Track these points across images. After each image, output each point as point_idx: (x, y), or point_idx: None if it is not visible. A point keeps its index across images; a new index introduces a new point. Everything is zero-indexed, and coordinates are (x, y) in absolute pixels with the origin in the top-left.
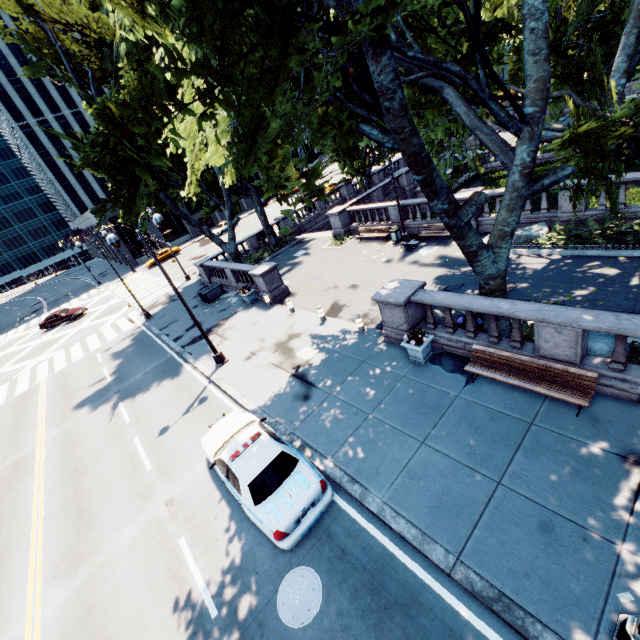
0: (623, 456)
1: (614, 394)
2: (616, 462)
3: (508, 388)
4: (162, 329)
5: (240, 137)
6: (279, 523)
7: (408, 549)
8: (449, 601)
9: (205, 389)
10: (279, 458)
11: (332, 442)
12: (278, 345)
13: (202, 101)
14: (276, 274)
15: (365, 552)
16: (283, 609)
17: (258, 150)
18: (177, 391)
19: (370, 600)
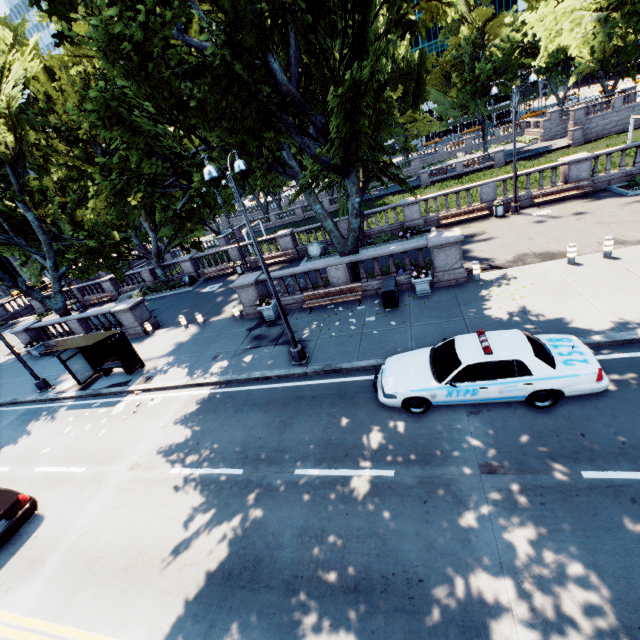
0: None
1: None
2: None
3: None
4: None
5: None
6: None
7: None
8: None
9: None
10: None
11: None
12: None
13: None
14: None
15: None
16: None
17: None
18: None
19: None
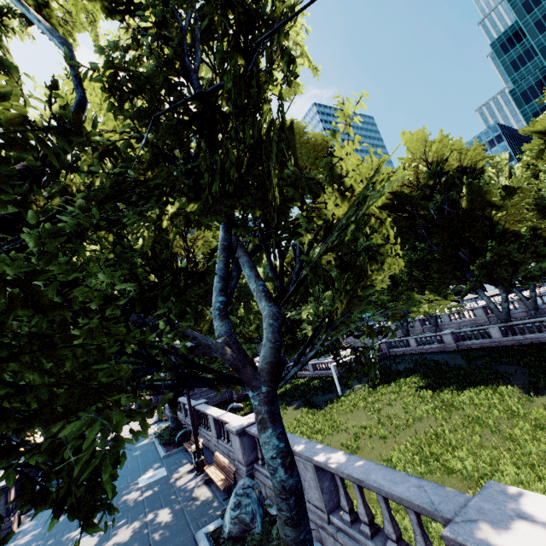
0: None
1: None
2: None
3: None
4: None
5: None
6: None
7: None
8: None
9: None
10: None
11: None
12: None
13: None
14: None
15: None
16: None
17: None
18: None
19: None
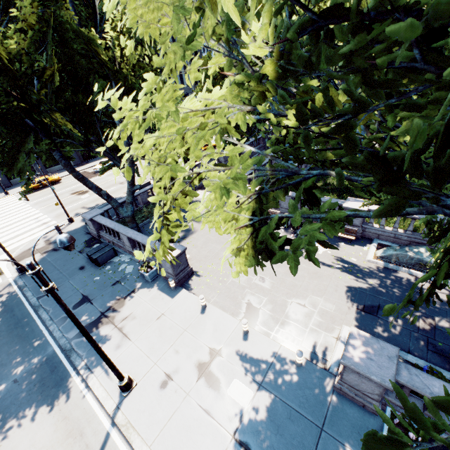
0: None
1: None
2: None
3: None
4: (40, 298)
5: None
6: None
7: None
8: None
9: (107, 440)
10: None
11: None
12: (199, 367)
13: None
14: (183, 257)
15: None
16: None
17: None
18: (64, 436)
19: None
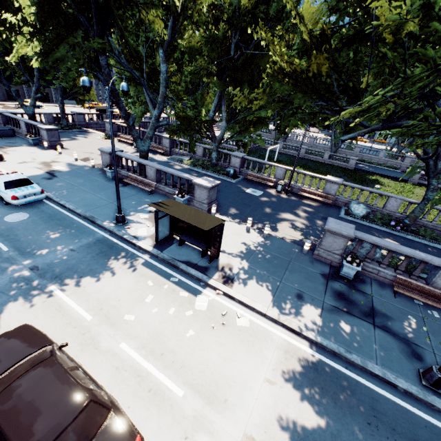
0: (151, 202)
1: (162, 193)
2: (148, 203)
3: (135, 189)
4: None
5: (44, 51)
6: (16, 194)
7: (70, 212)
8: (76, 219)
9: None
10: (24, 179)
11: (55, 190)
12: (44, 162)
13: (31, 33)
14: (57, 133)
15: (52, 211)
16: (7, 219)
17: (51, 59)
18: None
19: (47, 218)
